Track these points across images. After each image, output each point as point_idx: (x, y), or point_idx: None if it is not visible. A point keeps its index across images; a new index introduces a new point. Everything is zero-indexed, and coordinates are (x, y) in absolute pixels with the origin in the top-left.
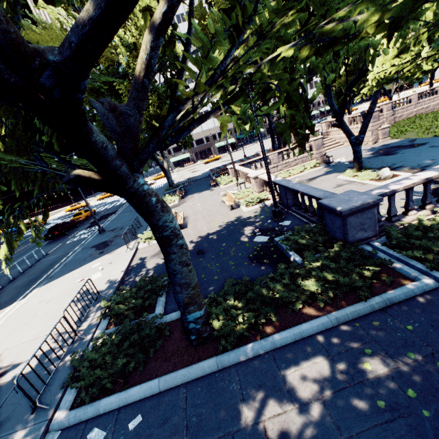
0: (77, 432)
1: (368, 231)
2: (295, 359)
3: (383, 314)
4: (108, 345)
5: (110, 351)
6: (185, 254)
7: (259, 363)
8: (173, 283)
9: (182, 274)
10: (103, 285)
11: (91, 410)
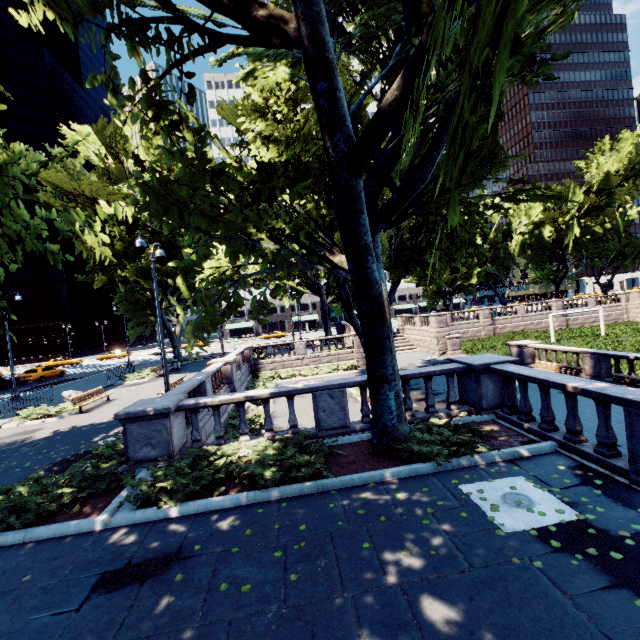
0: None
1: (158, 449)
2: None
3: (0, 551)
4: None
5: None
6: None
7: None
8: None
9: None
10: None
11: None
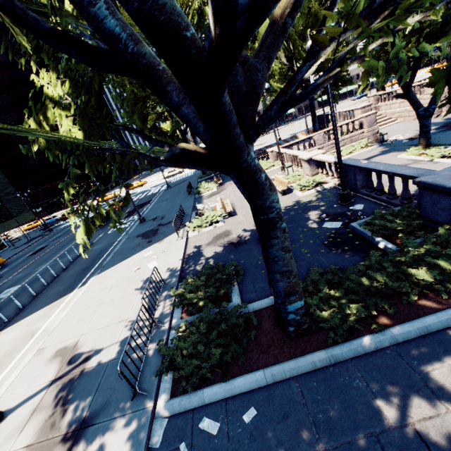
0: (186, 421)
1: None
2: (429, 356)
3: None
4: (197, 334)
5: (199, 340)
6: (287, 239)
7: (381, 359)
8: (272, 271)
9: (284, 260)
10: (163, 273)
11: (196, 399)
